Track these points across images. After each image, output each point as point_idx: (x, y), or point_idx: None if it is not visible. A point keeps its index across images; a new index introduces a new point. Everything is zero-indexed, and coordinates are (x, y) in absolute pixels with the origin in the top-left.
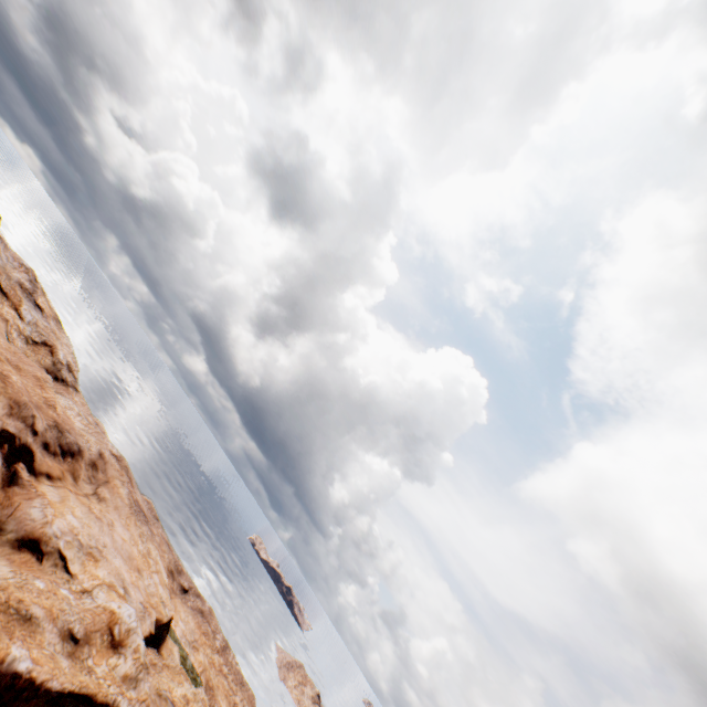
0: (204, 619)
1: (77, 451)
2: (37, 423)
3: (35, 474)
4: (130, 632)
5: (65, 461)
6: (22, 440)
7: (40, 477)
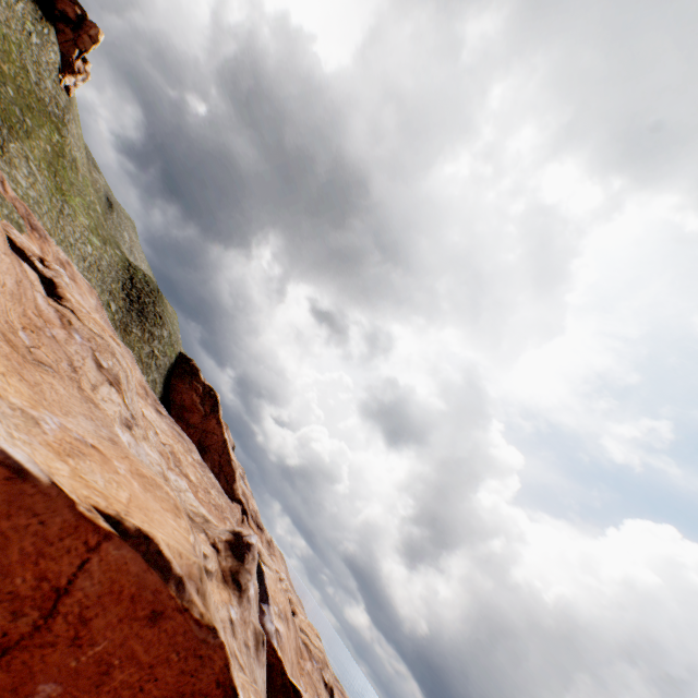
0: (344, 697)
1: (262, 528)
2: (249, 504)
3: (249, 525)
4: (284, 579)
5: (258, 529)
6: (246, 507)
7: (250, 527)
